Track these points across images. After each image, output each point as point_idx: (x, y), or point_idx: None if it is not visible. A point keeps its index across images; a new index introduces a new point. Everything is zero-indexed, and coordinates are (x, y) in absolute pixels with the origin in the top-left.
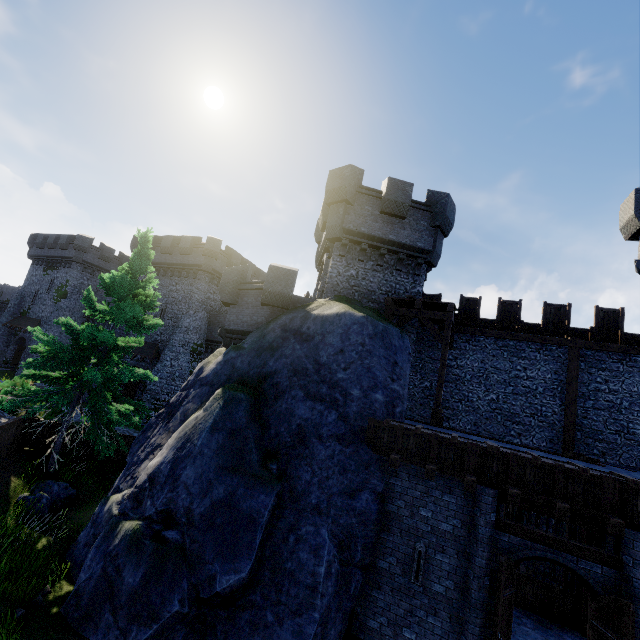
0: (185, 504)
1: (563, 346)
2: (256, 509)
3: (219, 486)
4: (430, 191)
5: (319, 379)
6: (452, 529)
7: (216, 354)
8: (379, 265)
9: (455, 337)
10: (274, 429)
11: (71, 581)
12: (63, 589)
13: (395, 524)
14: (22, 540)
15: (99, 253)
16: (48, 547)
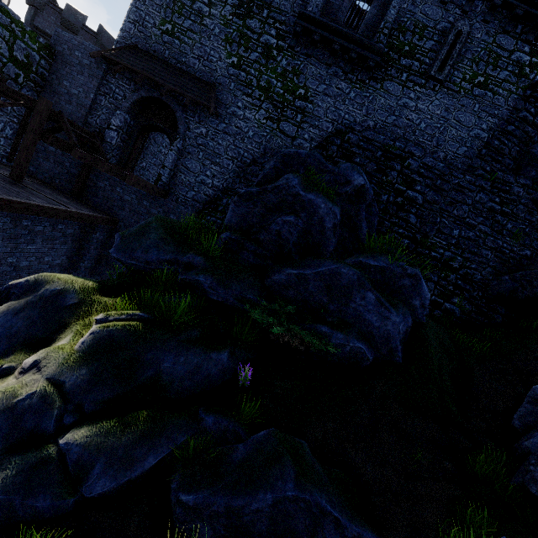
0: None
1: None
2: None
3: None
4: (100, 25)
5: None
6: None
7: None
8: None
9: None
10: None
11: None
12: None
13: None
14: None
15: None
16: None
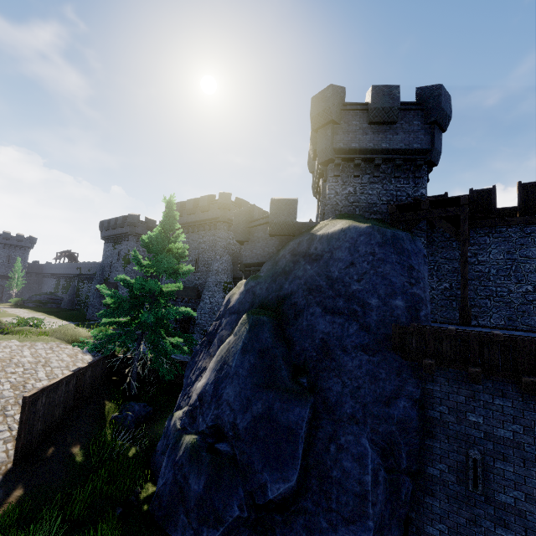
0: (230, 419)
1: None
2: (294, 421)
3: (257, 402)
4: (419, 88)
5: (334, 294)
6: (512, 435)
7: (239, 286)
8: (376, 176)
9: (471, 233)
10: (299, 345)
11: (155, 483)
12: (150, 490)
13: (440, 430)
14: (117, 450)
15: (145, 225)
16: (137, 455)
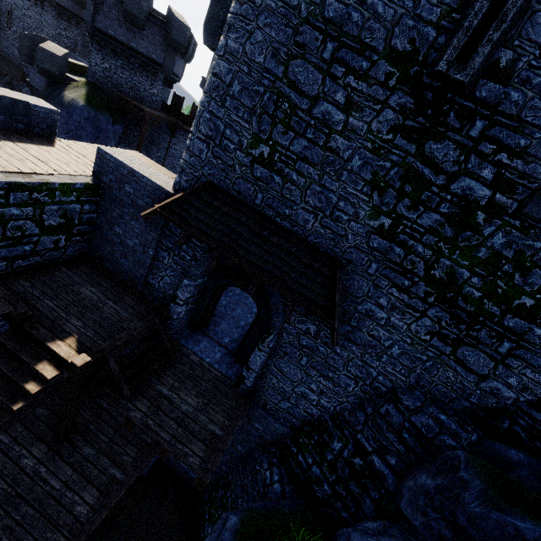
0: None
1: None
2: None
3: None
4: (169, 8)
5: None
6: None
7: None
8: (126, 65)
9: (177, 131)
10: None
11: None
12: None
13: None
14: None
15: None
16: None
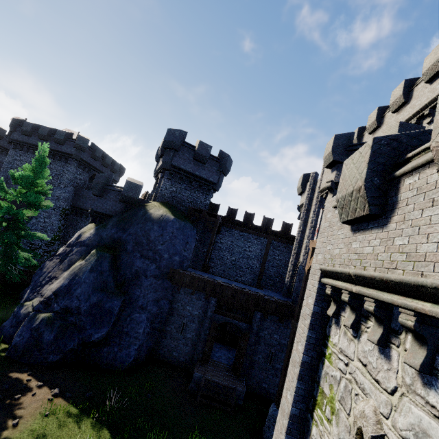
0: (76, 305)
1: (266, 238)
2: (112, 307)
3: (94, 297)
4: (221, 151)
5: (149, 248)
6: (198, 314)
7: (89, 227)
8: (189, 187)
9: (222, 228)
10: (123, 271)
11: (5, 343)
12: (2, 346)
13: (176, 313)
14: None
15: None
16: None
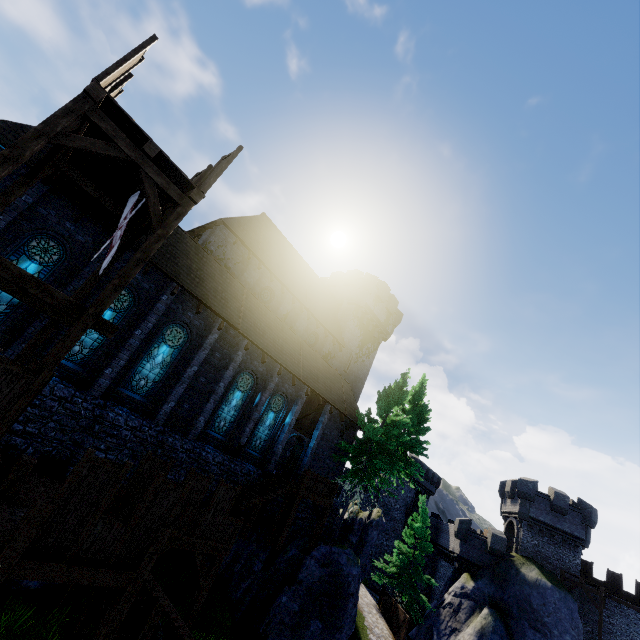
0: None
1: None
2: None
3: None
4: (579, 499)
5: (535, 618)
6: None
7: (465, 577)
8: (551, 541)
9: (606, 600)
10: (517, 639)
11: None
12: None
13: None
14: None
15: None
16: None
